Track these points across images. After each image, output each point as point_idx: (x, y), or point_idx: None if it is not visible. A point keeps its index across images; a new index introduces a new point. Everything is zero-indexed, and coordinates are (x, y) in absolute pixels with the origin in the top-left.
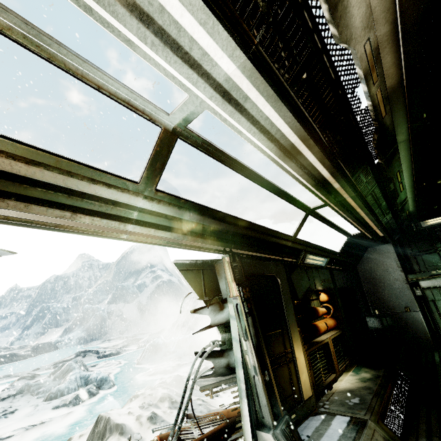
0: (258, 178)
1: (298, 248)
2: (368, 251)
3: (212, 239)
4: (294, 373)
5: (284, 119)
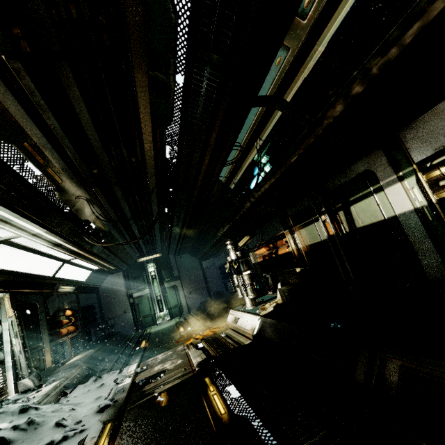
0: (37, 251)
1: (54, 283)
2: (108, 278)
3: None
4: (42, 356)
5: (58, 239)
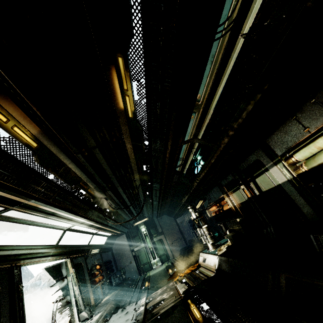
0: (81, 231)
1: (89, 248)
2: (117, 239)
3: (65, 254)
4: (88, 297)
5: (92, 222)
